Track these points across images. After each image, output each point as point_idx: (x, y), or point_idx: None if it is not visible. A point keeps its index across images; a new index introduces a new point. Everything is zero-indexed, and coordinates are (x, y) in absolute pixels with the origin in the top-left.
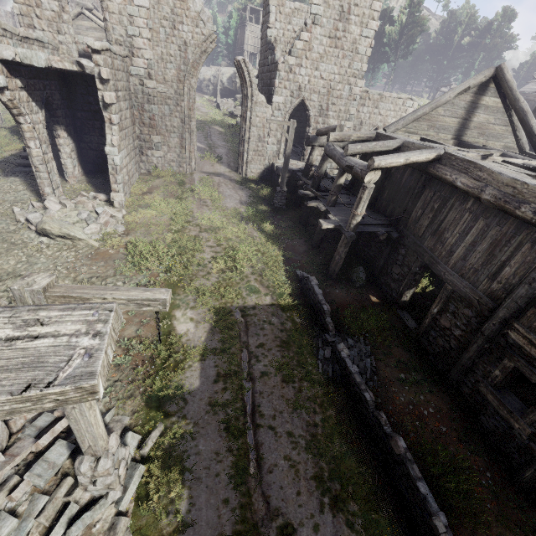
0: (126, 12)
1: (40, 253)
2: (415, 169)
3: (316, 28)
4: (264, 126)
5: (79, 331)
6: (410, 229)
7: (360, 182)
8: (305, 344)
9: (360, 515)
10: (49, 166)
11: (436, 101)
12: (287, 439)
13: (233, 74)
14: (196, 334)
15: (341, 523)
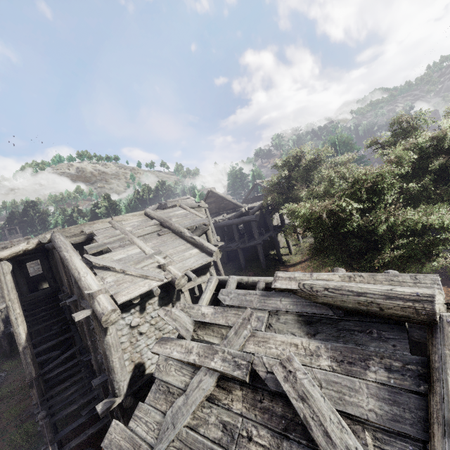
0: None
1: None
2: None
3: None
4: None
5: None
6: None
7: None
8: None
9: None
10: None
11: None
12: None
13: None
14: None
15: None
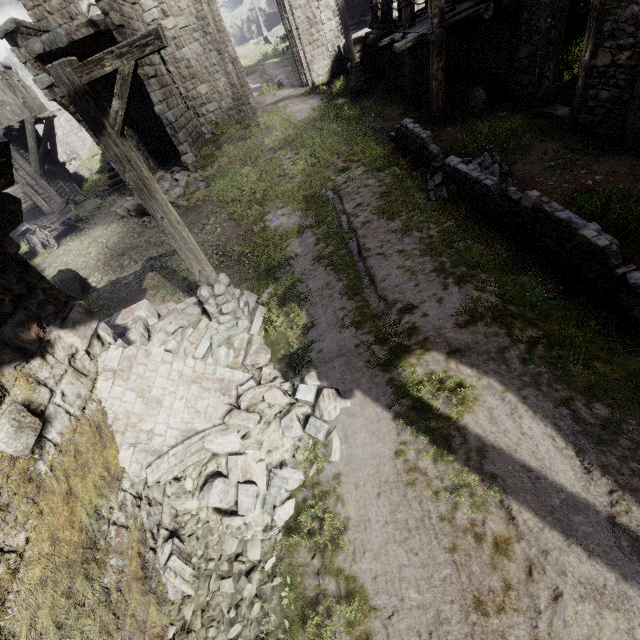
0: None
1: (146, 228)
2: None
3: None
4: (308, 1)
5: None
6: None
7: None
8: (410, 186)
9: (493, 280)
10: None
11: None
12: (399, 256)
13: None
14: (289, 222)
15: (468, 289)
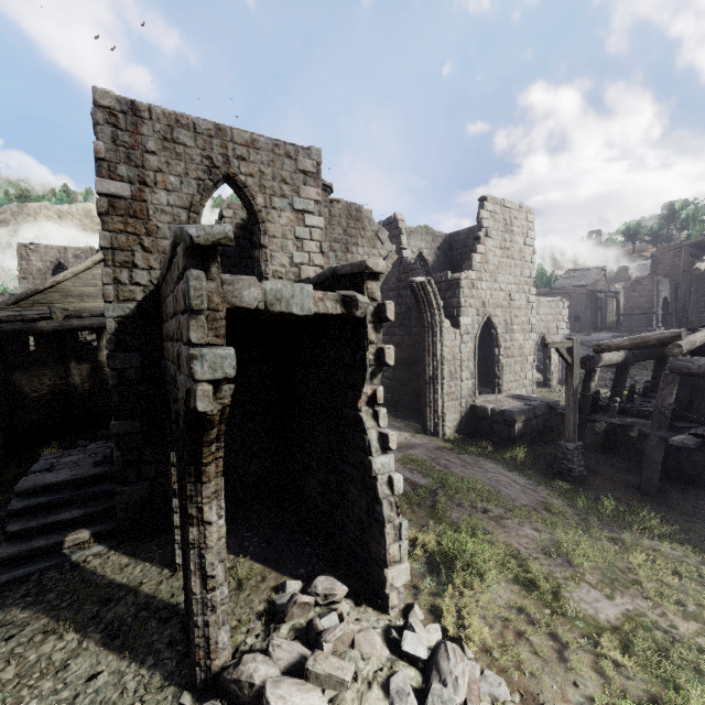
0: (293, 234)
1: None
2: None
3: (488, 240)
4: (454, 358)
5: None
6: None
7: None
8: None
9: None
10: None
11: None
12: None
13: None
14: None
15: None
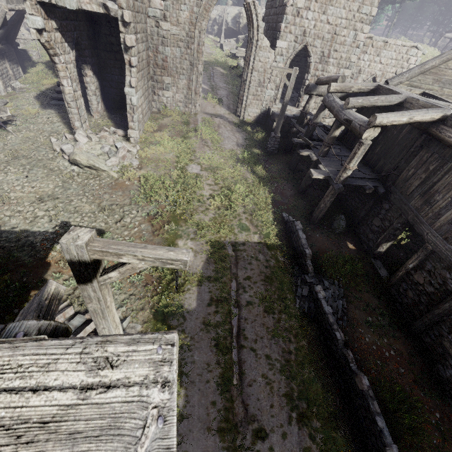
0: None
1: (72, 180)
2: (415, 127)
3: None
4: (265, 71)
5: (147, 378)
6: (398, 186)
7: (353, 133)
8: (285, 281)
9: (321, 431)
10: (78, 102)
11: (449, 54)
12: (265, 360)
13: (237, 14)
14: (195, 263)
15: (305, 436)
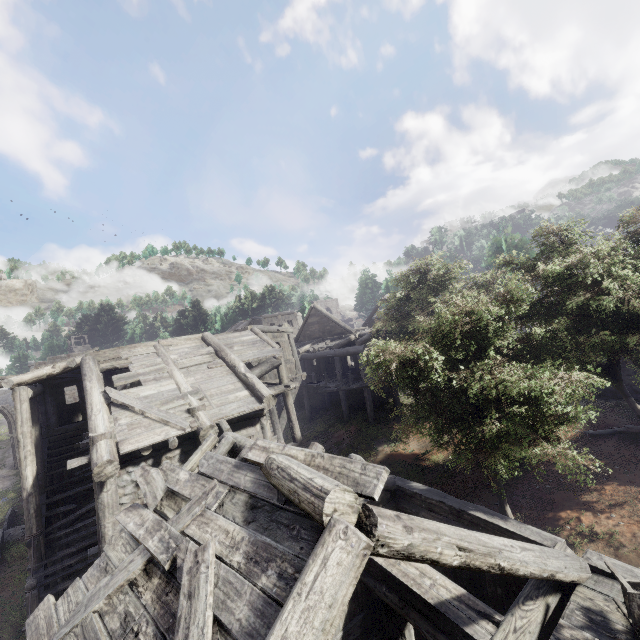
0: None
1: None
2: None
3: None
4: None
5: None
6: None
7: None
8: None
9: None
10: None
11: None
12: None
13: None
14: None
15: None
